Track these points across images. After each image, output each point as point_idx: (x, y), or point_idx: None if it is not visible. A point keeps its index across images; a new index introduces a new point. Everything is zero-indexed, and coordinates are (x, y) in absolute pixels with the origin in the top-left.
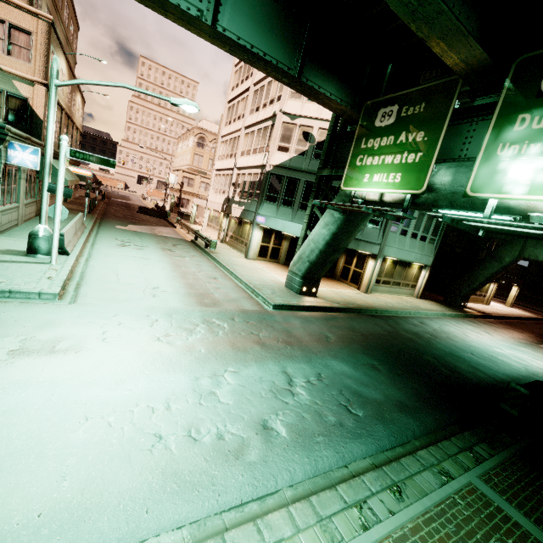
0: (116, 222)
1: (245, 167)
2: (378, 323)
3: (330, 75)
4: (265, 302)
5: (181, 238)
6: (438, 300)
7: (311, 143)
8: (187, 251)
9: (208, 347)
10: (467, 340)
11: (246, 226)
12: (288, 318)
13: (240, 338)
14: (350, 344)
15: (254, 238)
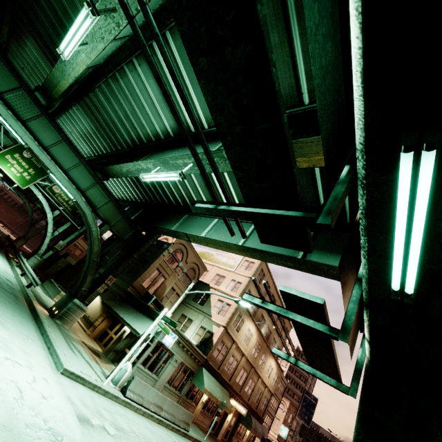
0: None
1: None
2: None
3: (339, 255)
4: None
5: None
6: None
7: None
8: None
9: (1, 403)
10: None
11: None
12: None
13: None
14: None
15: None
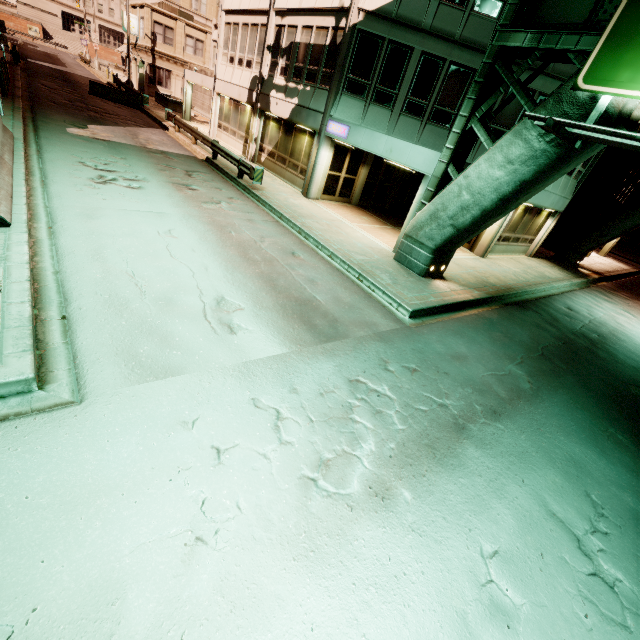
0: (64, 119)
1: (296, 11)
2: (538, 323)
3: None
4: (391, 303)
5: (189, 155)
6: (548, 257)
7: None
8: (214, 187)
9: (408, 479)
10: (629, 335)
11: (302, 139)
12: (447, 341)
13: (430, 424)
14: (553, 386)
15: (320, 163)
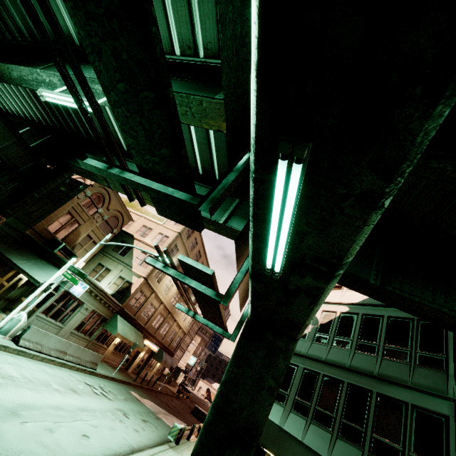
0: (142, 393)
1: None
2: None
3: None
4: None
5: None
6: None
7: (314, 325)
8: (143, 427)
9: None
10: None
11: None
12: None
13: None
14: None
15: None
